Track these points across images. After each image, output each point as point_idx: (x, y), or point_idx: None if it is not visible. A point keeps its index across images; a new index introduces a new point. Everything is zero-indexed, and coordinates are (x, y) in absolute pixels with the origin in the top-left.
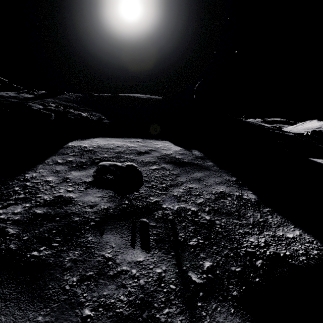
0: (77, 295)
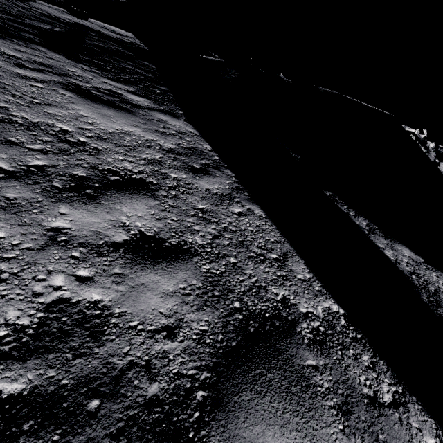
0: (67, 26)
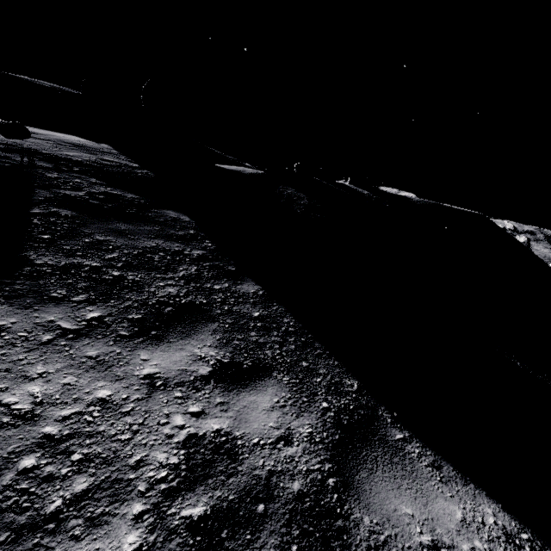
0: None
